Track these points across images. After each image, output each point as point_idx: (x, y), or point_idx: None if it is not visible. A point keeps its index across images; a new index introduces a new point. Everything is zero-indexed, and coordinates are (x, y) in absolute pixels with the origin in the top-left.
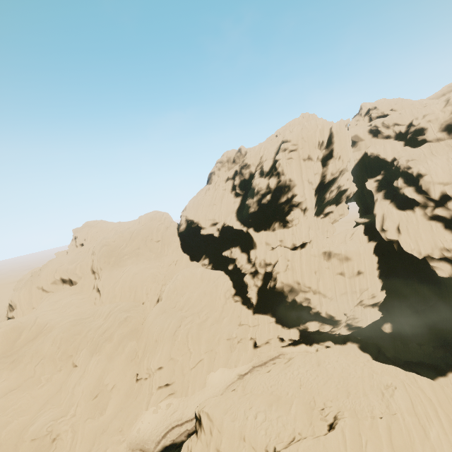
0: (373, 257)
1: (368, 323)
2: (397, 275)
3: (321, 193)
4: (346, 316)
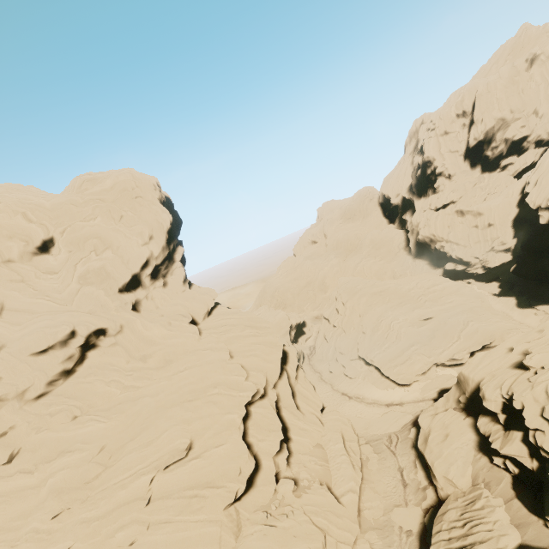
0: (513, 210)
1: (494, 265)
2: (531, 225)
3: (477, 154)
4: (478, 259)
